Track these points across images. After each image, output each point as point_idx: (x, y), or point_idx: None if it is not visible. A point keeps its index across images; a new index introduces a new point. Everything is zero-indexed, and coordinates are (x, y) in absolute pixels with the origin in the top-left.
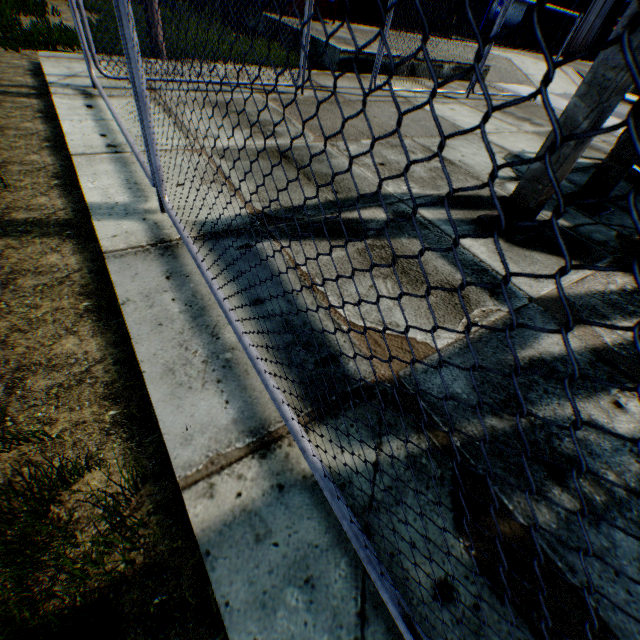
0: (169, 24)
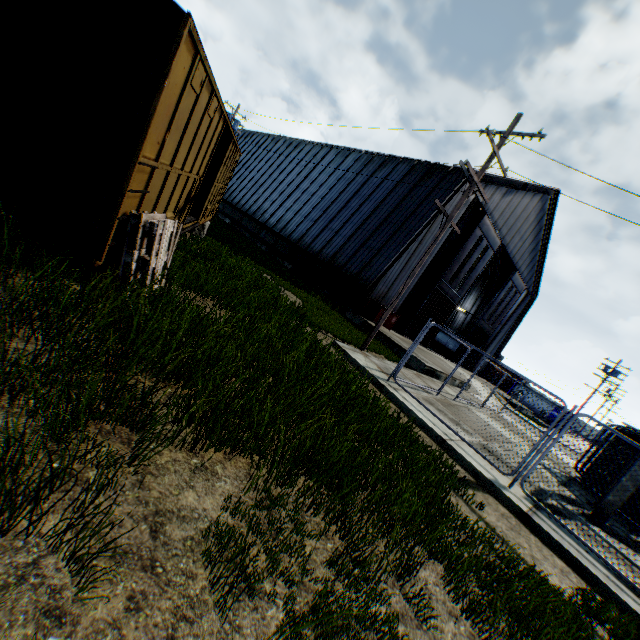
0: (323, 309)
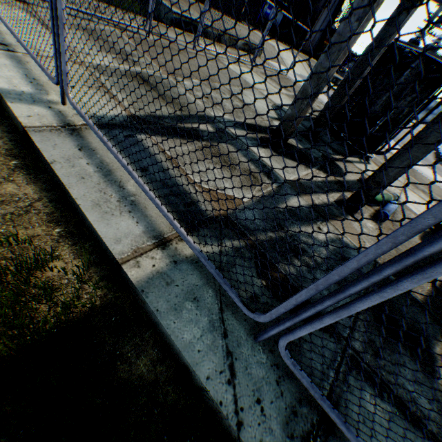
0: None
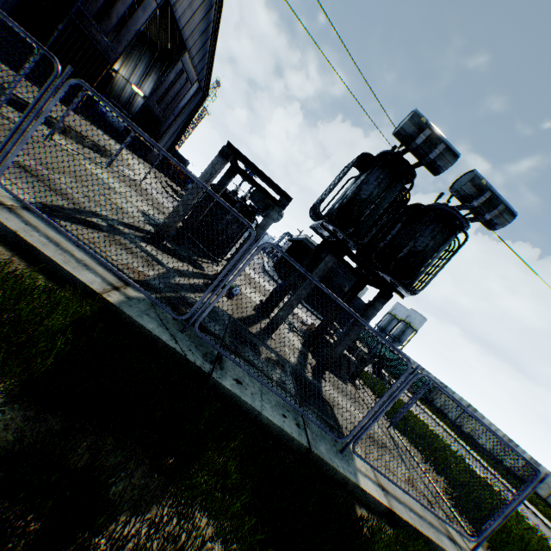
0: None
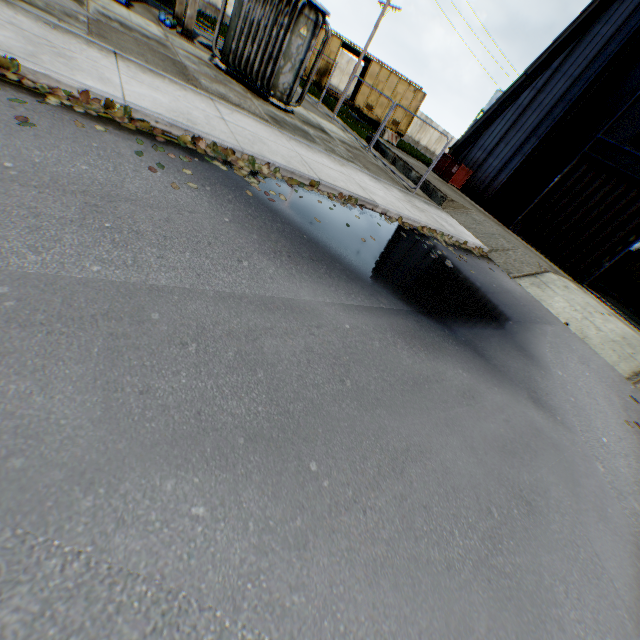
0: None
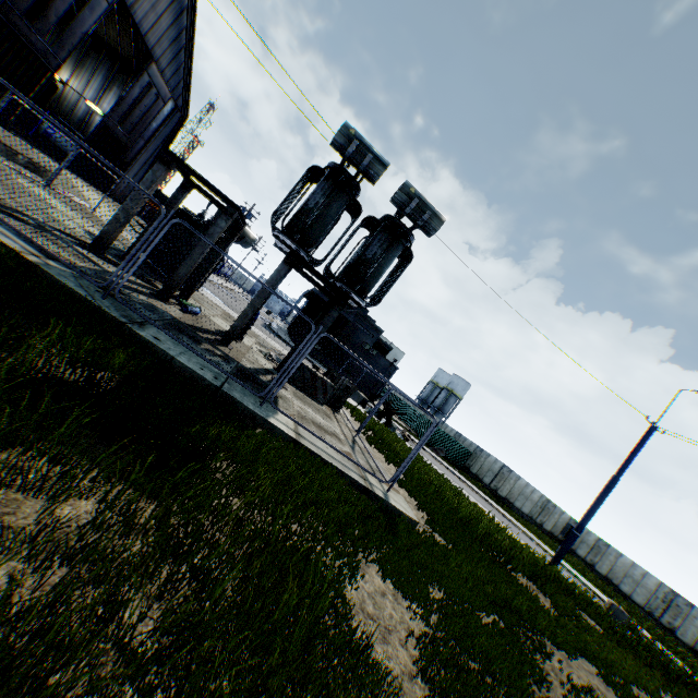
0: None
